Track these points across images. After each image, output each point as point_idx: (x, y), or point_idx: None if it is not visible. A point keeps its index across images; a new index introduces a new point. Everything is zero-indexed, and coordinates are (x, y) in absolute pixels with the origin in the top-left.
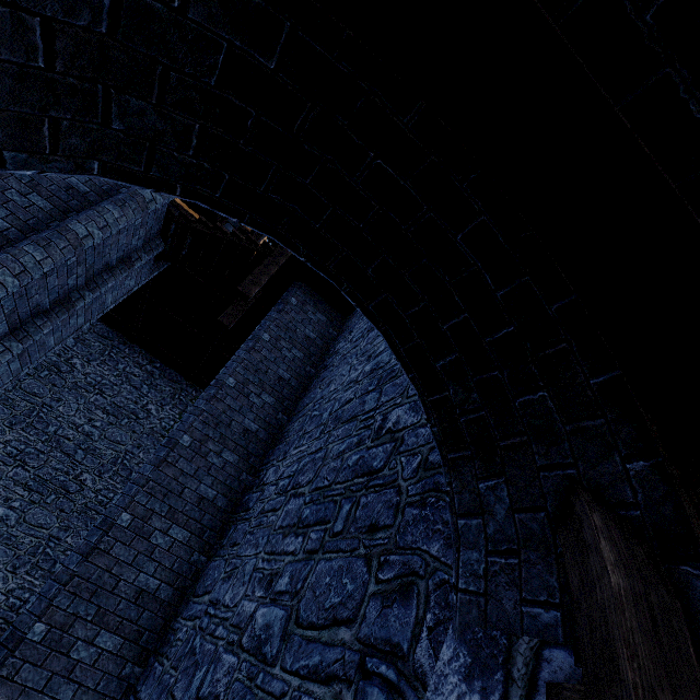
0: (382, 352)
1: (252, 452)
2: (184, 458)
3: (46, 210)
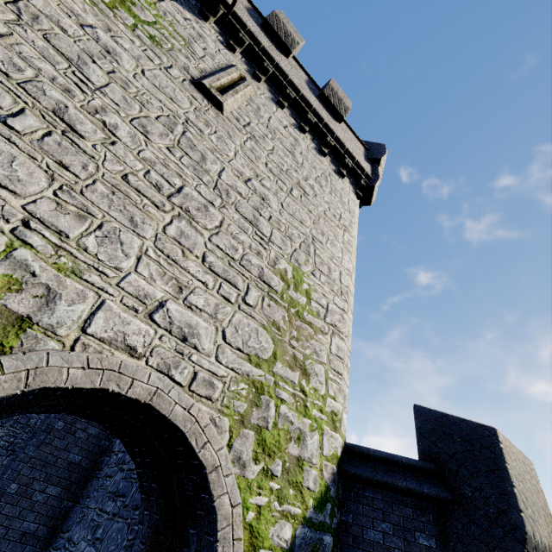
0: None
1: None
2: (58, 438)
3: None
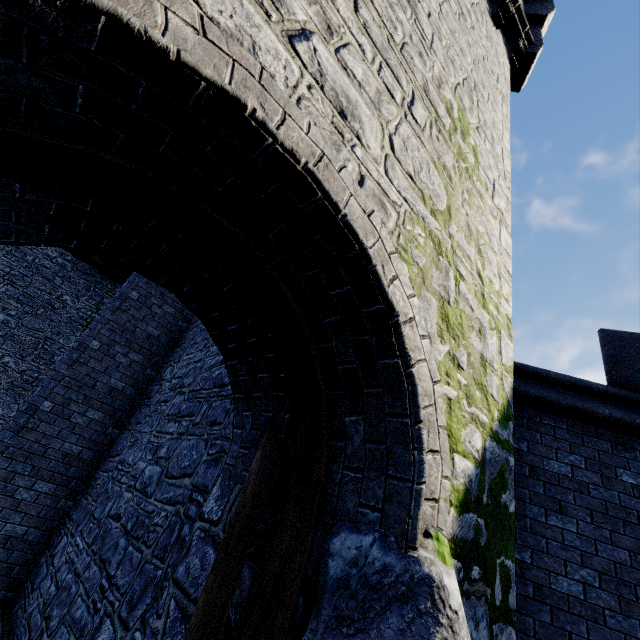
0: None
1: (155, 353)
2: (94, 359)
3: None
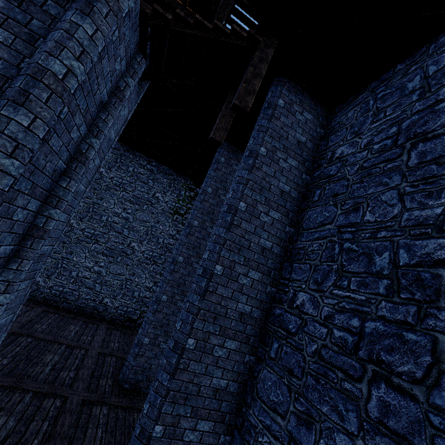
0: None
1: (271, 267)
2: (221, 285)
3: (8, 44)
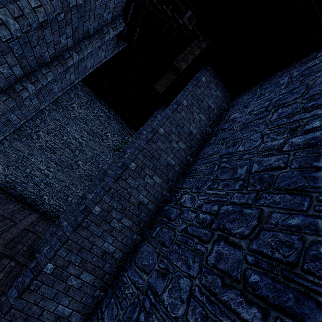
0: (319, 128)
1: (170, 178)
2: (131, 177)
3: None
